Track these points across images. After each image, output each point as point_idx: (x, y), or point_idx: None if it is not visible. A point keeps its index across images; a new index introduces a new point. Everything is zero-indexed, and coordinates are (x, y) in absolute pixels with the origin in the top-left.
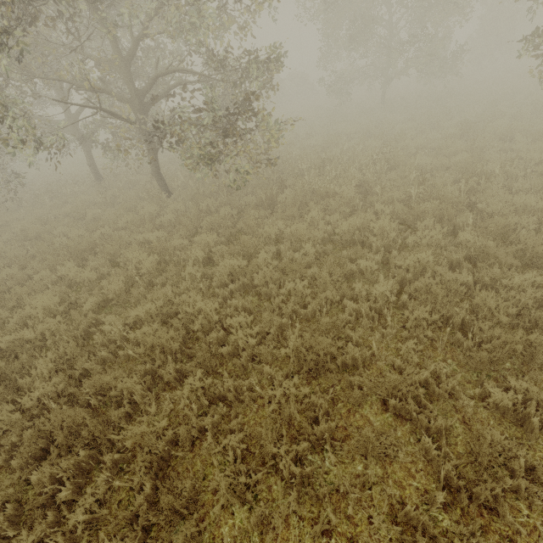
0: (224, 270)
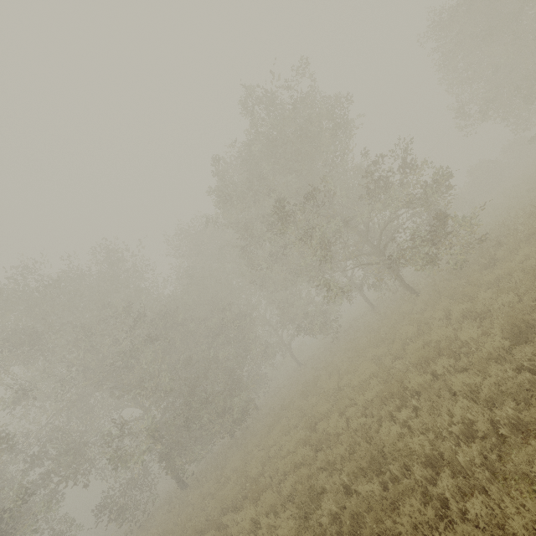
0: (457, 314)
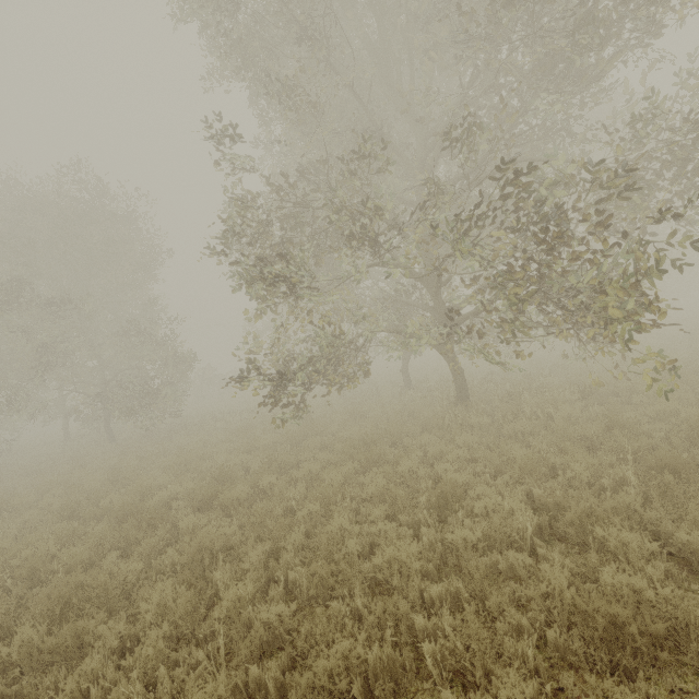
0: (107, 464)
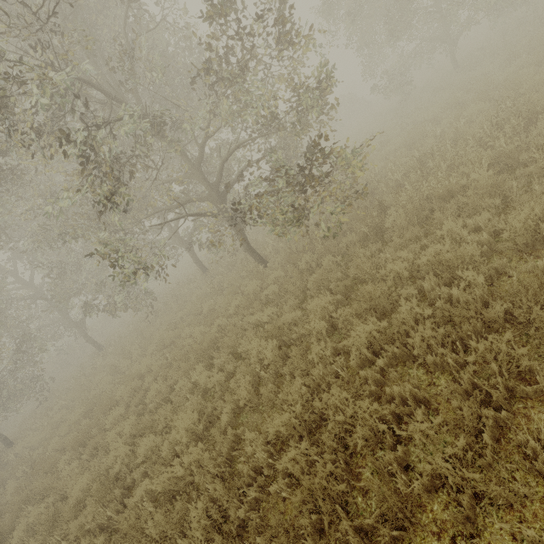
0: (359, 341)
